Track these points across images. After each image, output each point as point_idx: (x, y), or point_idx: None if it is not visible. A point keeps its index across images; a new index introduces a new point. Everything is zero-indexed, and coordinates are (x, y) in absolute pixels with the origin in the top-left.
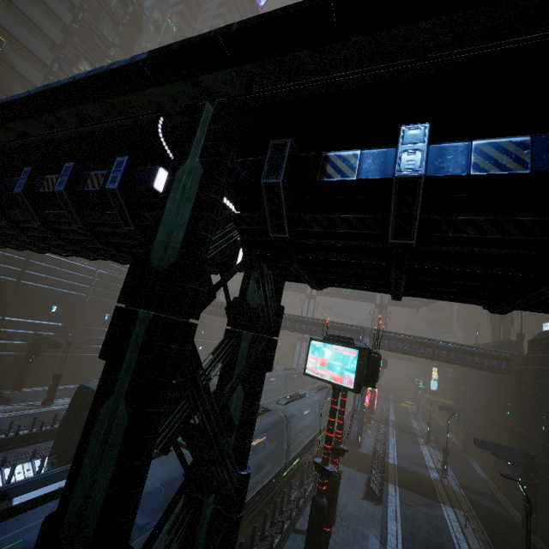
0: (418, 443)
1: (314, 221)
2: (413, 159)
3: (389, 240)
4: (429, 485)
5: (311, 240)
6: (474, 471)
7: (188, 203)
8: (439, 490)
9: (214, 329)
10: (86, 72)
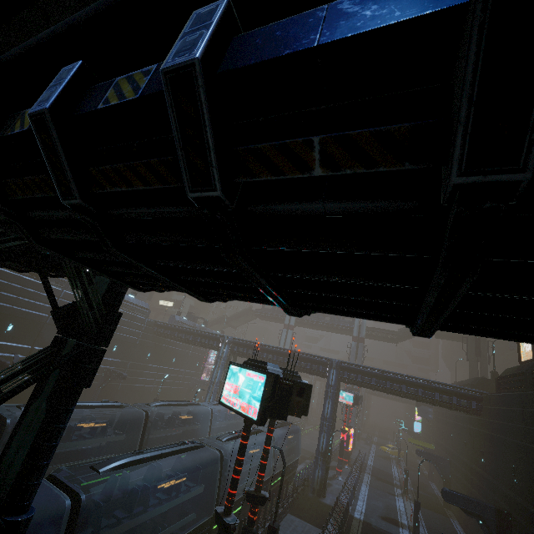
0: (393, 494)
1: (16, 186)
2: (49, 95)
3: (62, 201)
4: None
5: (35, 213)
6: (453, 531)
7: None
8: None
9: (187, 357)
10: None
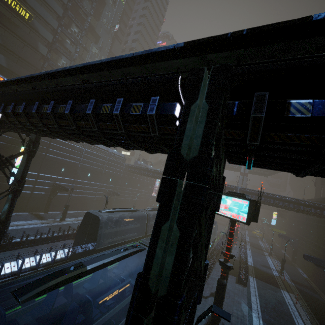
0: (264, 255)
1: (277, 137)
2: None
3: None
4: (273, 279)
5: (270, 146)
6: (299, 273)
7: (201, 124)
8: (279, 282)
9: (145, 184)
10: (141, 51)
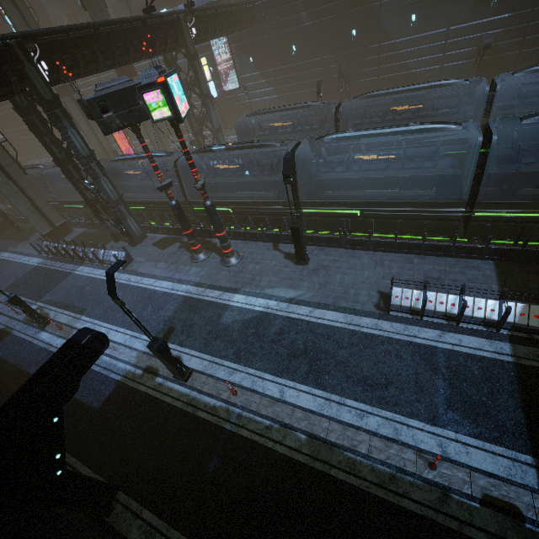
0: None
1: None
2: None
3: None
4: None
5: None
6: None
7: None
8: None
9: None
10: None
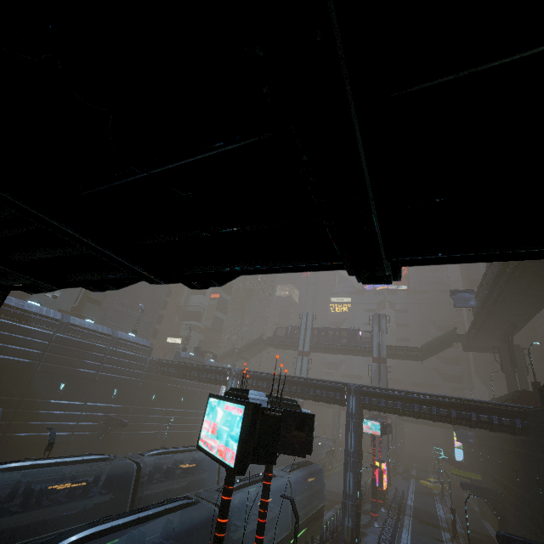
0: (441, 540)
1: None
2: None
3: None
4: None
5: None
6: None
7: None
8: None
9: (196, 396)
10: None
